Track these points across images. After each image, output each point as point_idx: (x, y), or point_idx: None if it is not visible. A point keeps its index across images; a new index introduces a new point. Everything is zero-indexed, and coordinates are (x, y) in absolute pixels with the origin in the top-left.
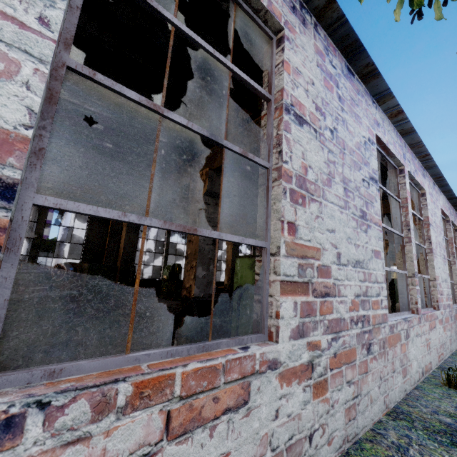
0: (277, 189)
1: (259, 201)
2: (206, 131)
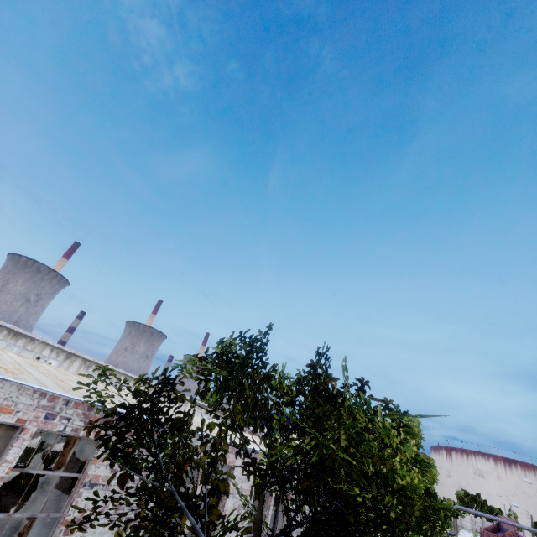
0: (59, 529)
1: (53, 529)
2: (30, 514)
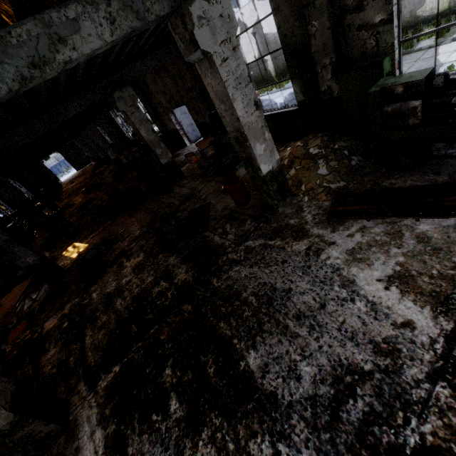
0: None
1: None
2: None
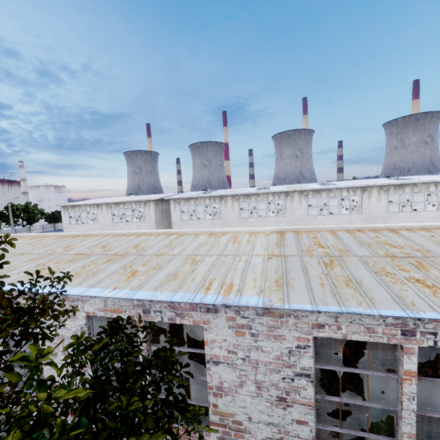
0: None
1: None
2: None
